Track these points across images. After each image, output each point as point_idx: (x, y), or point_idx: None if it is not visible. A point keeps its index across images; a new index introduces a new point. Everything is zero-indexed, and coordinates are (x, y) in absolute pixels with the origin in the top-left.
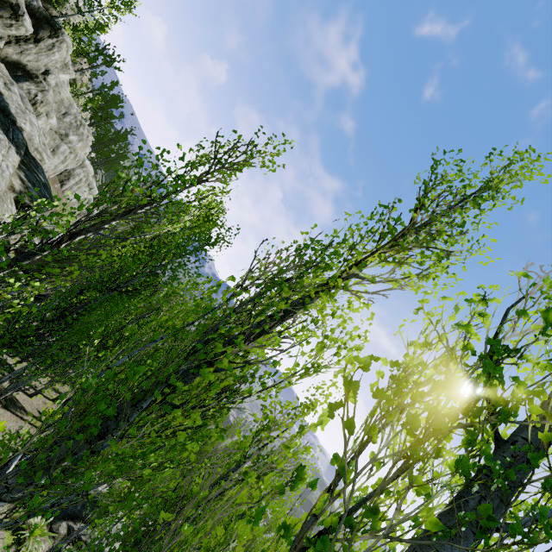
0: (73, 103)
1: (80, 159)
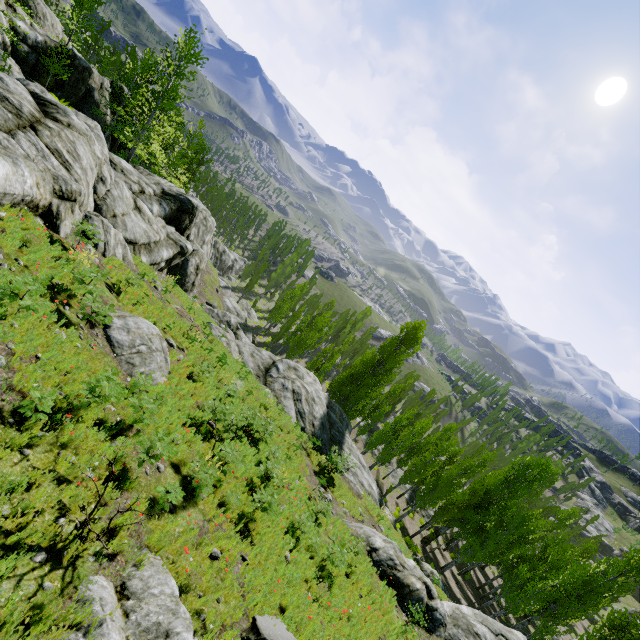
0: None
1: None
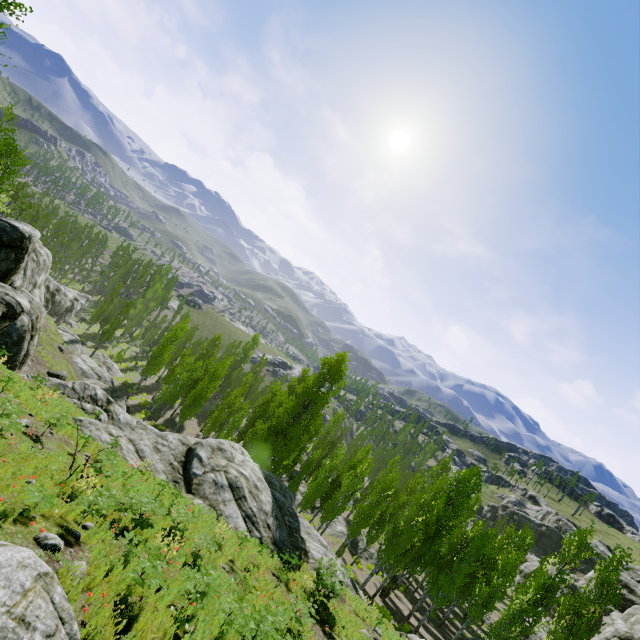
0: None
1: None
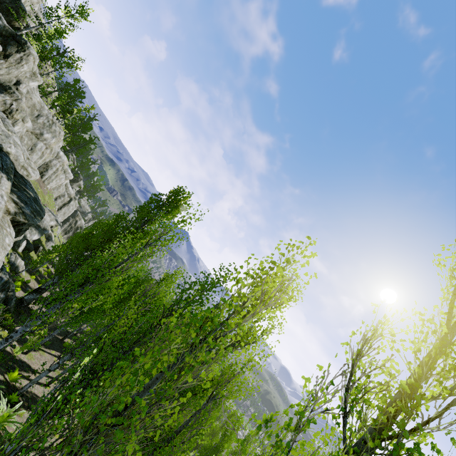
0: (44, 105)
1: (55, 152)
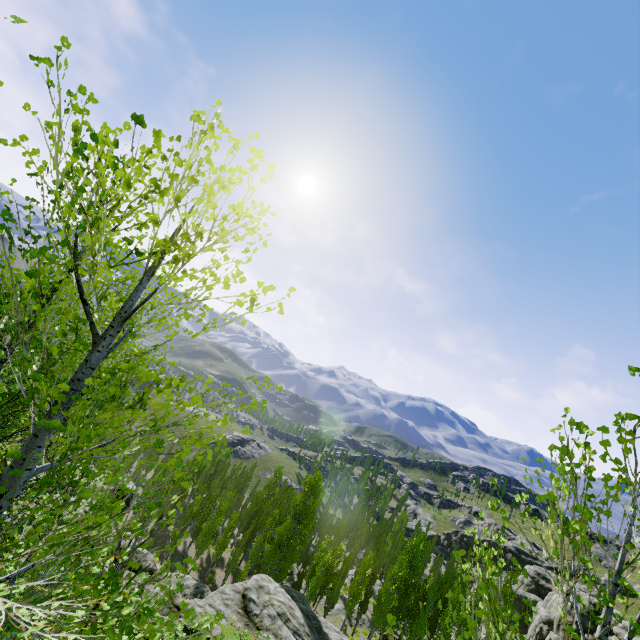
0: None
1: None
